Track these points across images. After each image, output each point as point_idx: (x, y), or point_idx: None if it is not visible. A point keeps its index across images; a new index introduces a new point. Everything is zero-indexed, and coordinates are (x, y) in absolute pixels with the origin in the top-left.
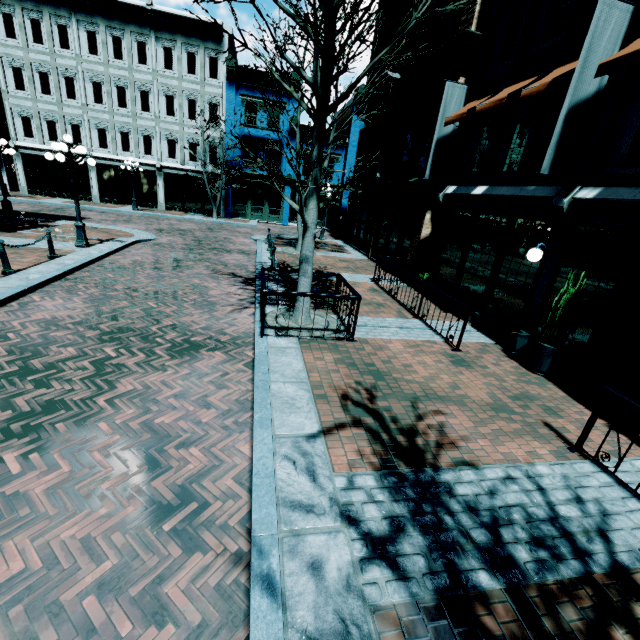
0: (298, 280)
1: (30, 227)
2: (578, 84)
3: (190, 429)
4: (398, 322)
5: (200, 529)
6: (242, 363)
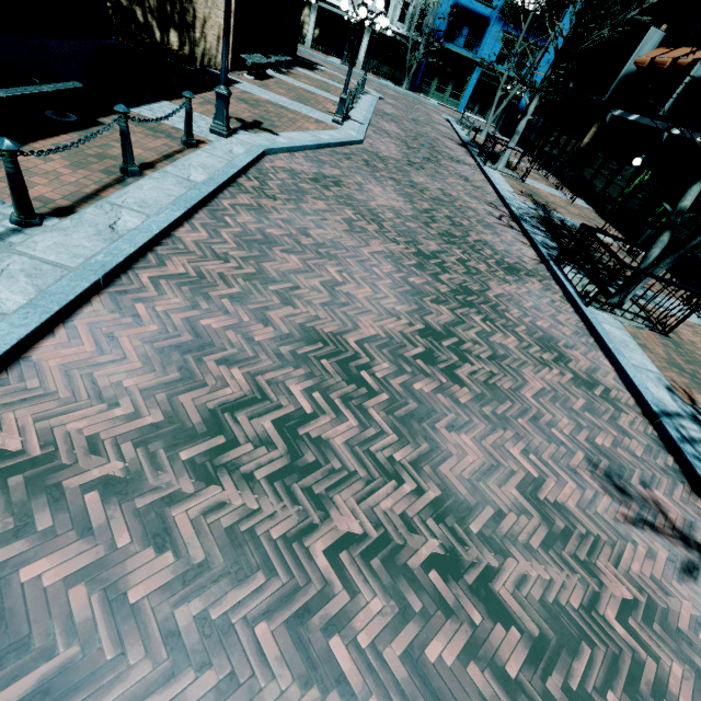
0: (508, 144)
1: (312, 68)
2: (700, 67)
3: (472, 179)
4: (546, 187)
5: (487, 193)
6: (478, 172)
